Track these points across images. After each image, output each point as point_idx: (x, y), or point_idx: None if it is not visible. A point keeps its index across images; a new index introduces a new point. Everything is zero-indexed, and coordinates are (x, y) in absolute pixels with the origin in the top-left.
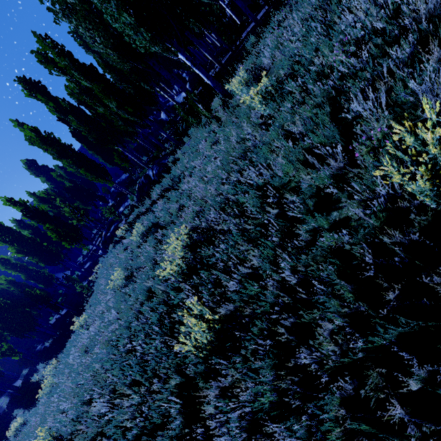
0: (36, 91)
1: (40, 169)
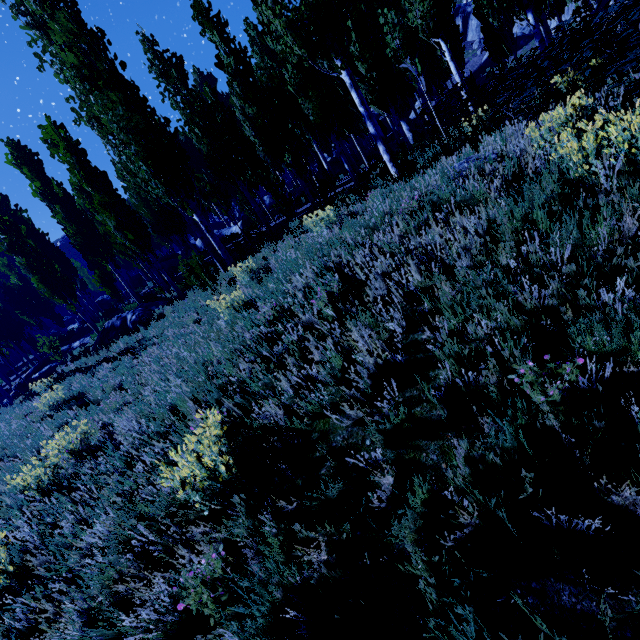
0: (25, 163)
1: None
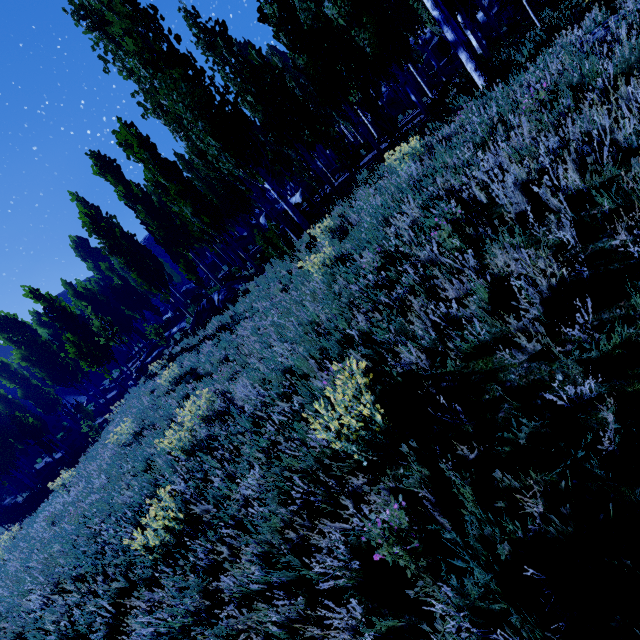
0: (108, 171)
1: (90, 251)
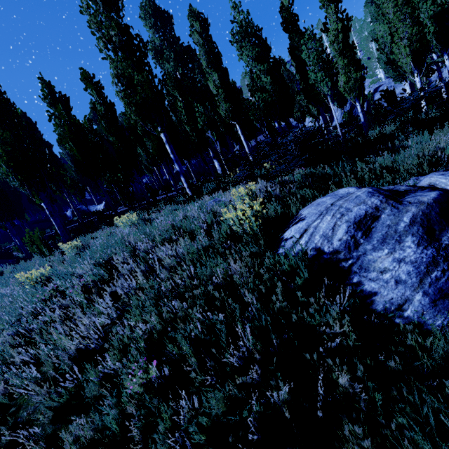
0: None
1: None
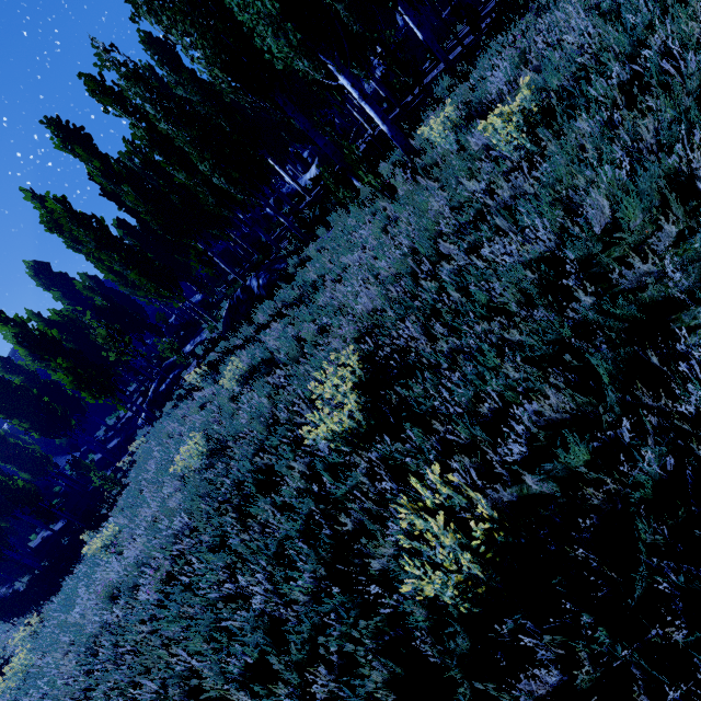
0: (75, 142)
1: (54, 278)
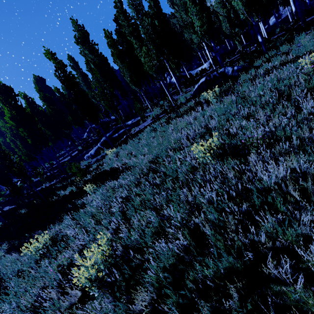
0: None
1: (45, 87)
